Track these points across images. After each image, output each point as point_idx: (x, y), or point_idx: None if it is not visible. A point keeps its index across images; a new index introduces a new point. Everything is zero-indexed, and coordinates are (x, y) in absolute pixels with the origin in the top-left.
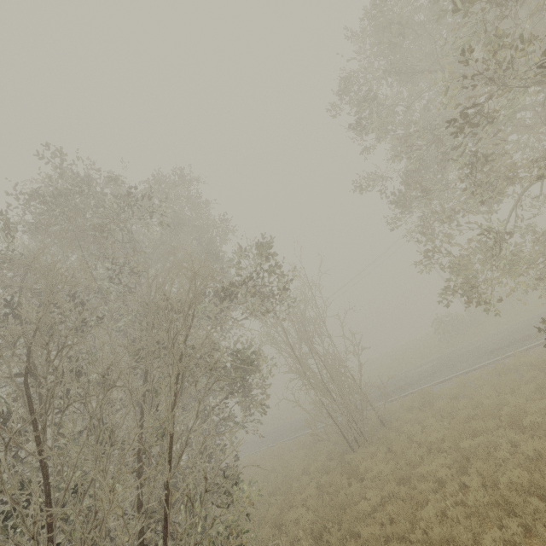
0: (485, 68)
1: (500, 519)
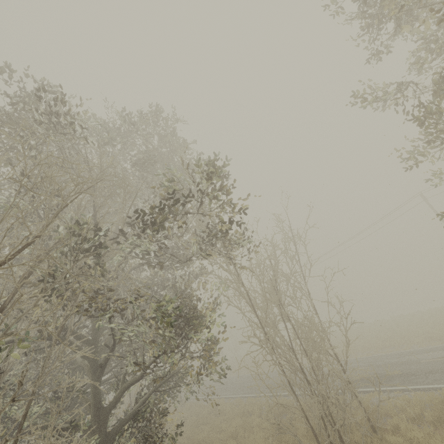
0: None
1: None
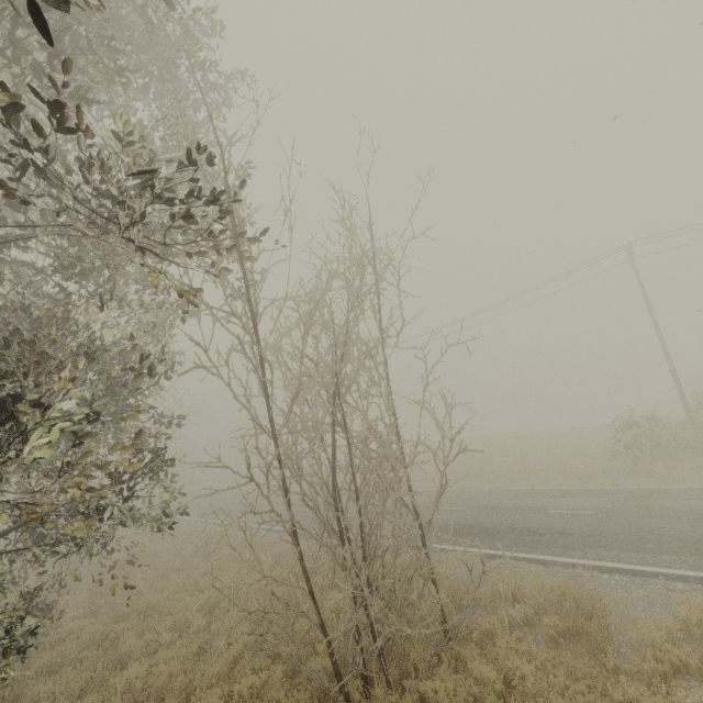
0: None
1: None
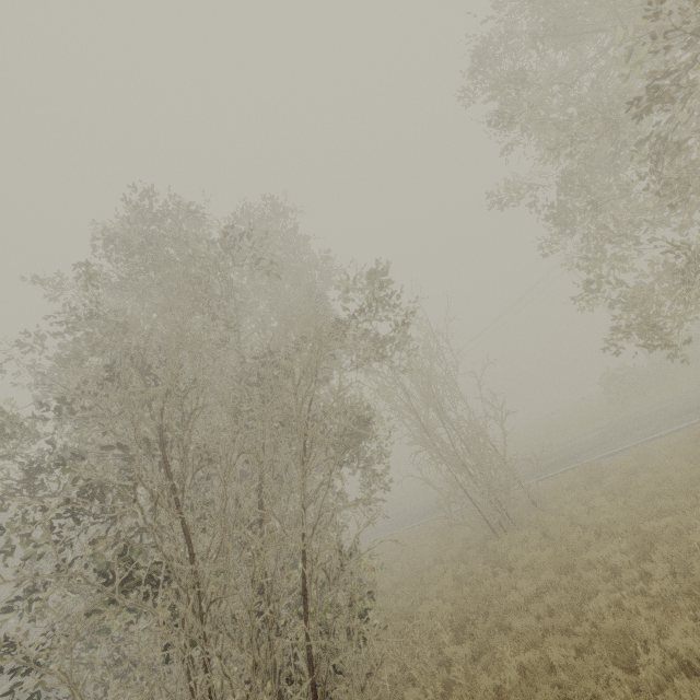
0: (686, 23)
1: (693, 611)
